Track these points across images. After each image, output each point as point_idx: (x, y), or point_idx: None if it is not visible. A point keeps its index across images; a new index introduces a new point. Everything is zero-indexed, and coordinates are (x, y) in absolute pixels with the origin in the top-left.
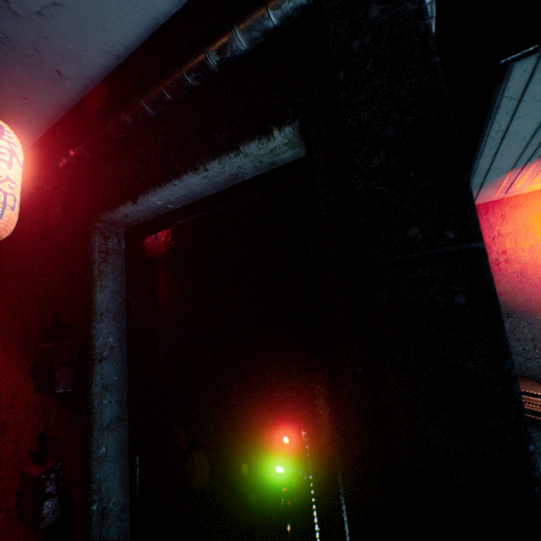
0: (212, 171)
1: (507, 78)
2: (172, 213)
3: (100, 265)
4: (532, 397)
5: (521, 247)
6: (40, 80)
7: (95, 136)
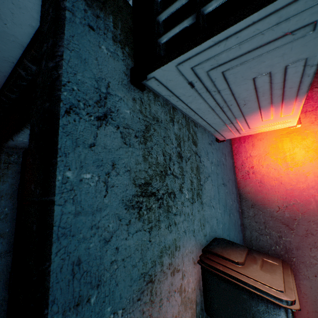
0: None
1: (152, 88)
2: None
3: (3, 170)
4: (231, 262)
5: (261, 164)
6: None
7: None
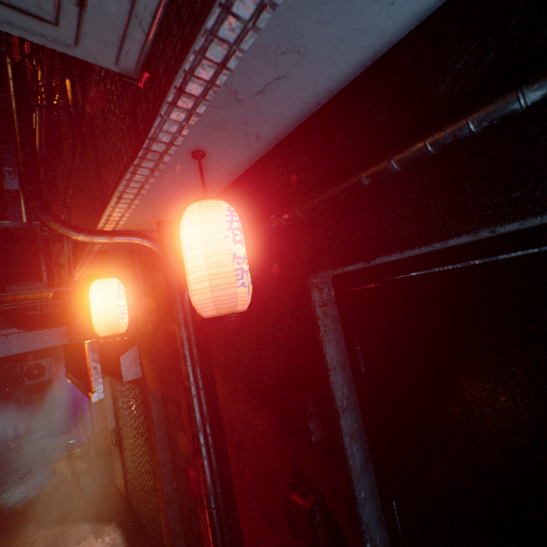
0: (499, 231)
1: None
2: (401, 264)
3: (323, 320)
4: None
5: None
6: (238, 147)
7: (318, 201)
